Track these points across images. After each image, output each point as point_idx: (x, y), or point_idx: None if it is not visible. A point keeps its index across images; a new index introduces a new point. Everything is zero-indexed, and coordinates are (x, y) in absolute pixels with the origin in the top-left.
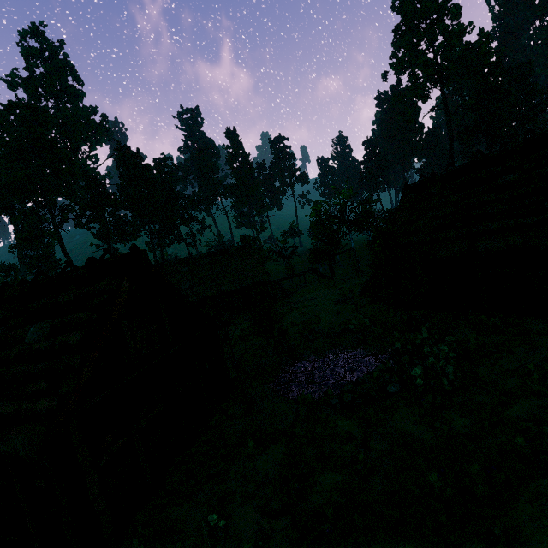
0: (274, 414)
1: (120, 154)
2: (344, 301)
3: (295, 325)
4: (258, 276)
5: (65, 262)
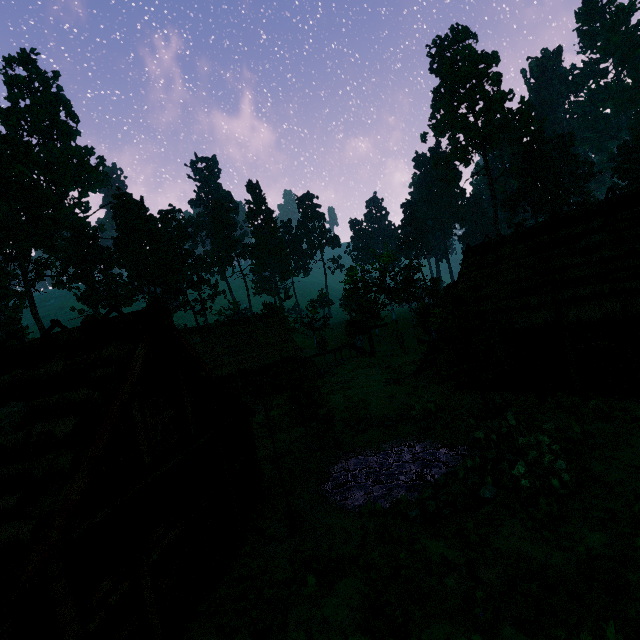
0: (332, 533)
1: (119, 202)
2: (396, 382)
3: (339, 412)
4: (287, 351)
5: (51, 321)
